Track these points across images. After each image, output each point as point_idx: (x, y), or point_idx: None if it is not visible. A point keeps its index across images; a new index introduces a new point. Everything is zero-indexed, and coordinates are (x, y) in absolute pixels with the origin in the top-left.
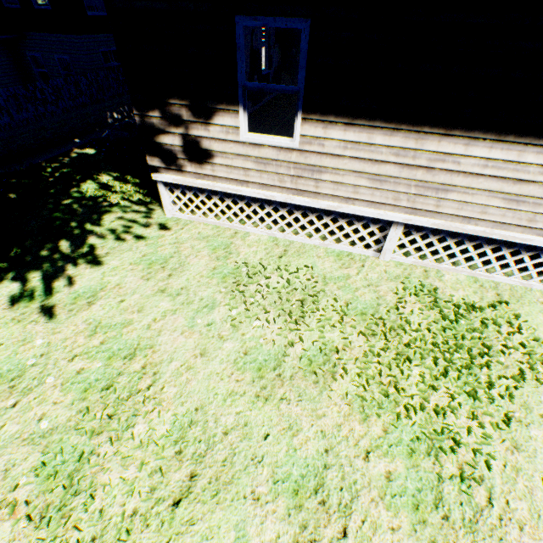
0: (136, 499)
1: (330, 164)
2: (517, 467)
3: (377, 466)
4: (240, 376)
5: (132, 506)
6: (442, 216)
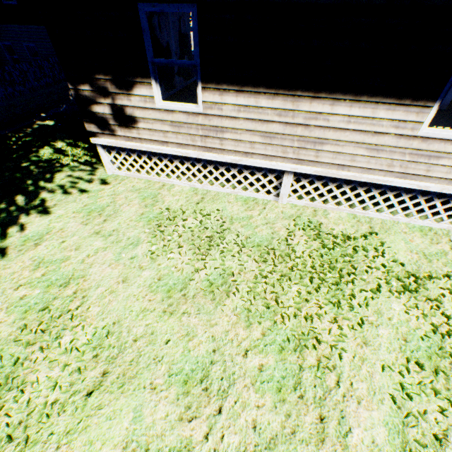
0: (57, 392)
1: (229, 124)
2: (363, 357)
3: (253, 360)
4: (153, 296)
5: (54, 397)
6: (322, 165)
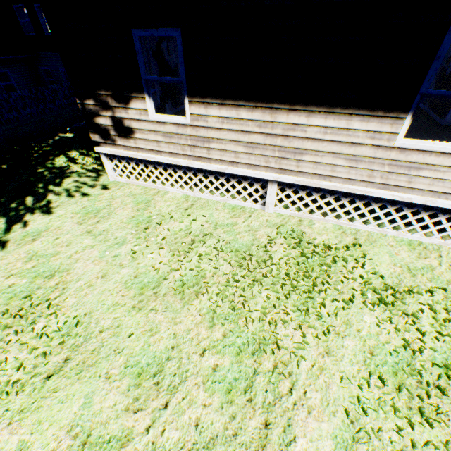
0: (21, 372)
1: (214, 135)
2: (323, 367)
3: (209, 360)
4: (126, 292)
5: (17, 377)
6: (303, 175)
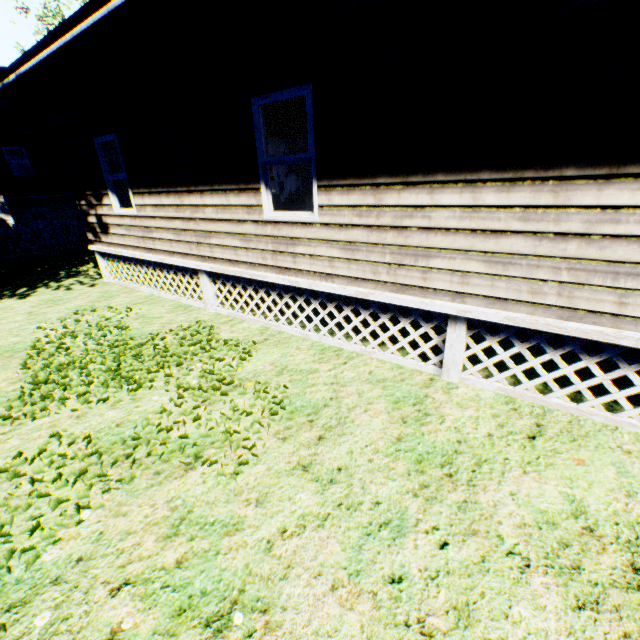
0: None
1: (154, 224)
2: (57, 425)
3: None
4: None
5: None
6: (219, 261)
